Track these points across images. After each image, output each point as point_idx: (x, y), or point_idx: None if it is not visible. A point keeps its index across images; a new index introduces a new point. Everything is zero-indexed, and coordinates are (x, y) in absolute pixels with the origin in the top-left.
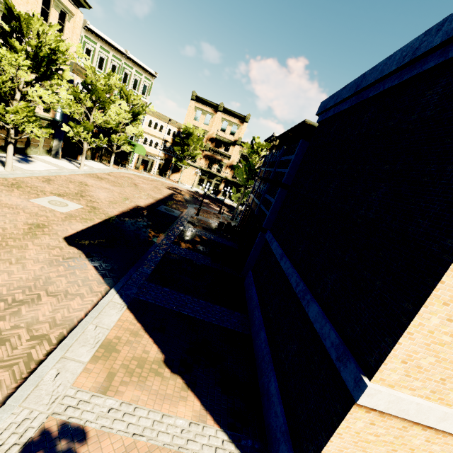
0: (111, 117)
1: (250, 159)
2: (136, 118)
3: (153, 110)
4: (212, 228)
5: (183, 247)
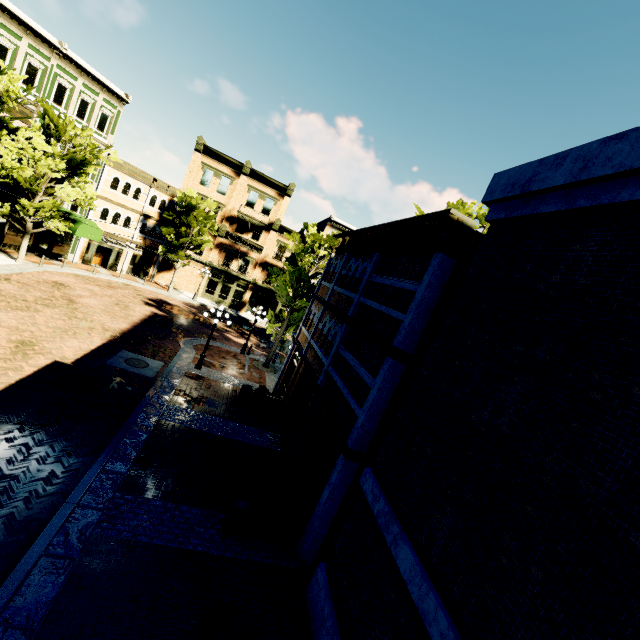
0: (3, 161)
1: (299, 262)
2: (80, 171)
3: (115, 158)
4: (229, 400)
5: (150, 493)
